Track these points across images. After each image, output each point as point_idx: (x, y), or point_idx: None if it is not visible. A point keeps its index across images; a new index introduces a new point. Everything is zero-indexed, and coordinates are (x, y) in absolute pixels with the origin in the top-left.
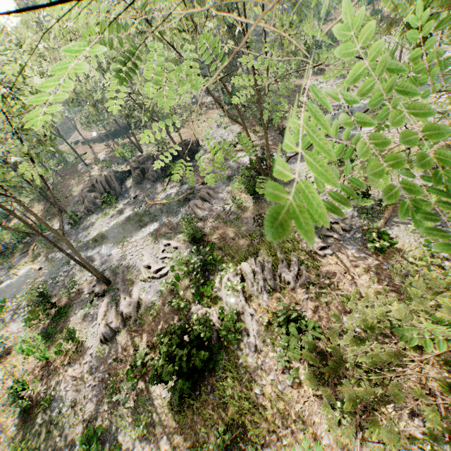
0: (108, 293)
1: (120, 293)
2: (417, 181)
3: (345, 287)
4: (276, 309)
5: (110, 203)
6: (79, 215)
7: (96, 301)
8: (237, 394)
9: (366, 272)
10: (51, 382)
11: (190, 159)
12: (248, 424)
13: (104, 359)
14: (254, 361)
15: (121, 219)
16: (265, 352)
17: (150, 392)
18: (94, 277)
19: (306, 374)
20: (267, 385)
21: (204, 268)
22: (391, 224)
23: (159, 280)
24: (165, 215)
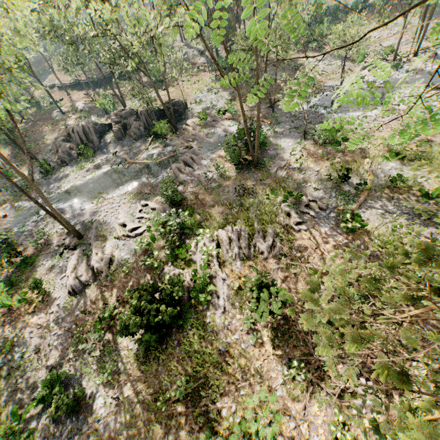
0: (80, 247)
1: (92, 248)
2: (394, 170)
3: (314, 261)
4: (248, 275)
5: (86, 156)
6: (51, 165)
7: (66, 254)
8: (203, 349)
9: (335, 249)
10: (13, 328)
11: (176, 121)
12: (210, 376)
13: (72, 310)
14: (222, 322)
15: (98, 174)
16: (232, 314)
17: (117, 343)
18: (65, 230)
19: (307, 316)
20: (232, 343)
21: (181, 232)
22: (364, 207)
23: (134, 239)
24: (145, 175)
